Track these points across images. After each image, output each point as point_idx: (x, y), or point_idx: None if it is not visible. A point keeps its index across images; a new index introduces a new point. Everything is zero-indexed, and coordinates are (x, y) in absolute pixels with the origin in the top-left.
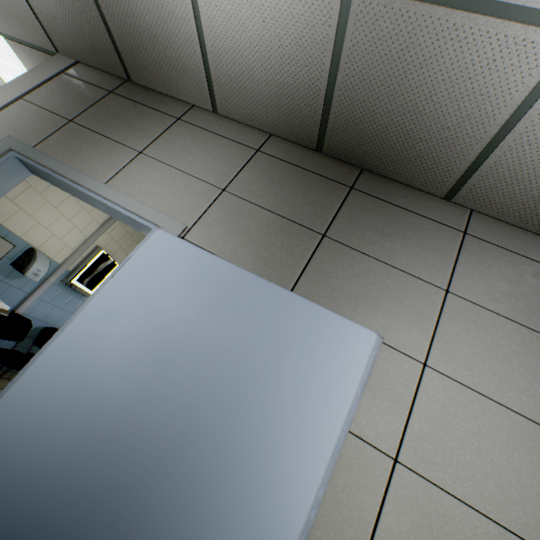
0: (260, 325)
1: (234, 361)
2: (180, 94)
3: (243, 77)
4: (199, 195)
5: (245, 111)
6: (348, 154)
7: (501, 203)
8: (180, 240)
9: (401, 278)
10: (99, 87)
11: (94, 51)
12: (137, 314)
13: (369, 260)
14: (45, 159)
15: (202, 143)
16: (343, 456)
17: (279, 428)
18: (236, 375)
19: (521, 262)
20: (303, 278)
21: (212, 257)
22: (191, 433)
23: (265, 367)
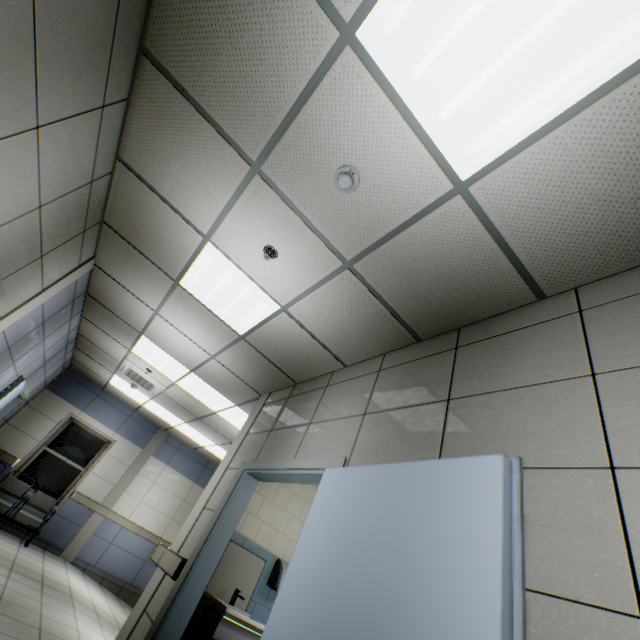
0: (405, 504)
1: (393, 548)
2: (322, 371)
3: (343, 336)
4: (349, 428)
5: (359, 353)
6: (438, 327)
7: (583, 267)
8: (339, 468)
9: (535, 392)
10: (282, 399)
11: (274, 381)
12: (322, 544)
13: (497, 395)
14: (261, 463)
15: (343, 391)
16: (566, 635)
17: (444, 598)
18: (397, 561)
19: None
20: (444, 446)
21: (361, 468)
22: (375, 639)
23: (417, 541)
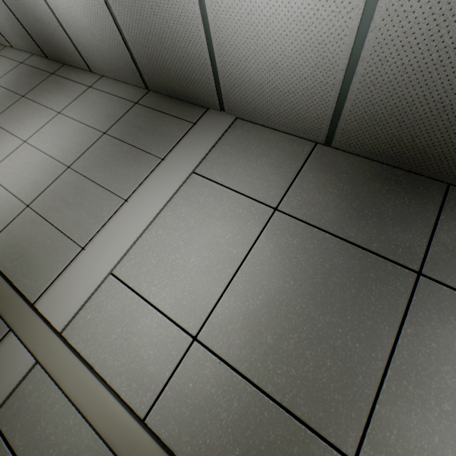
0: None
1: None
2: None
3: None
4: None
5: (16, 42)
6: (54, 56)
7: (100, 66)
8: None
9: (43, 110)
10: None
11: None
12: None
13: (36, 104)
14: None
15: None
16: None
17: None
18: None
19: (106, 97)
20: (1, 115)
21: None
22: None
23: None
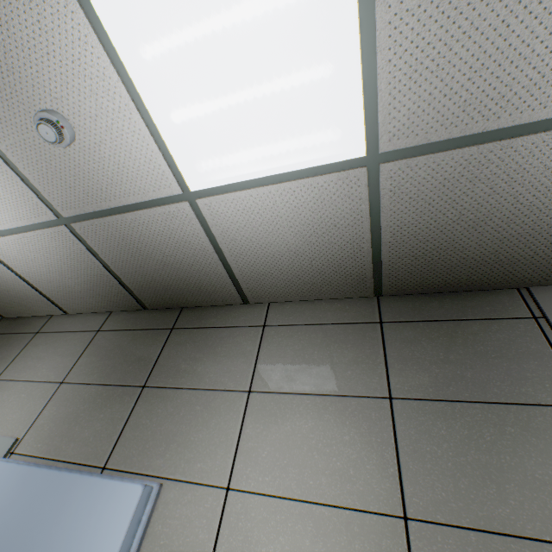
0: (38, 531)
1: None
2: (38, 312)
3: (62, 287)
4: (39, 398)
5: (83, 305)
6: (164, 303)
7: (276, 291)
8: None
9: (209, 397)
10: None
11: None
12: None
13: (182, 392)
14: None
15: (53, 345)
16: None
17: None
18: None
19: (312, 331)
20: (119, 442)
21: (17, 467)
22: None
23: None
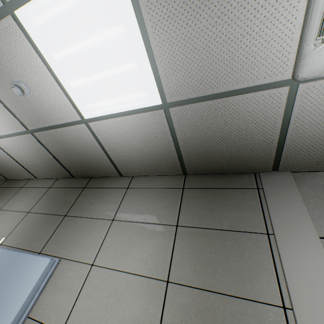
0: (3, 277)
1: None
2: (23, 177)
3: (33, 164)
4: (17, 219)
5: (44, 174)
6: (82, 174)
7: (135, 170)
8: None
9: (94, 222)
10: None
11: None
12: None
13: (82, 219)
14: None
15: (28, 194)
16: None
17: None
18: None
19: (149, 191)
20: (49, 241)
21: (0, 250)
22: None
23: None
